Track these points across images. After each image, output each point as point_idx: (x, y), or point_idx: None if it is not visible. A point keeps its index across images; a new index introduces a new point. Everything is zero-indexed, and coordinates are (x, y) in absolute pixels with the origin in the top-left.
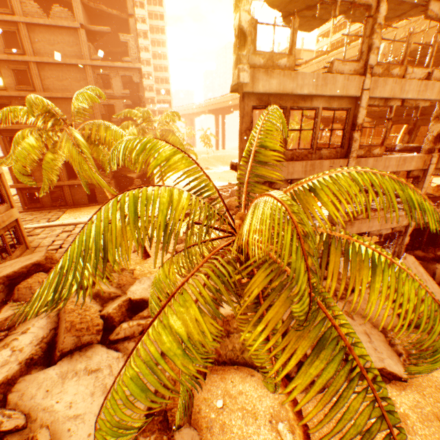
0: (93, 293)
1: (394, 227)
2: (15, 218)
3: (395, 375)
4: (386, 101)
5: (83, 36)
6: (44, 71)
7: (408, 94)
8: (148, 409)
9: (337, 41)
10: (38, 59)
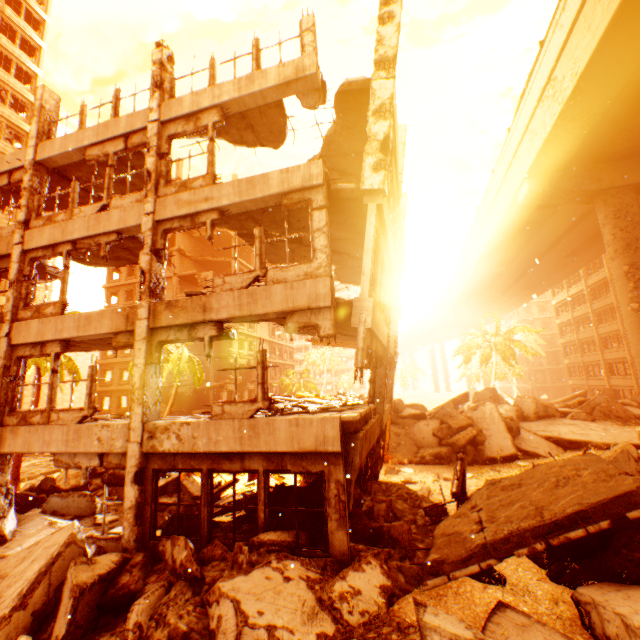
0: None
1: (108, 455)
2: None
3: None
4: (55, 249)
5: (174, 281)
6: None
7: (75, 234)
8: None
9: None
10: None
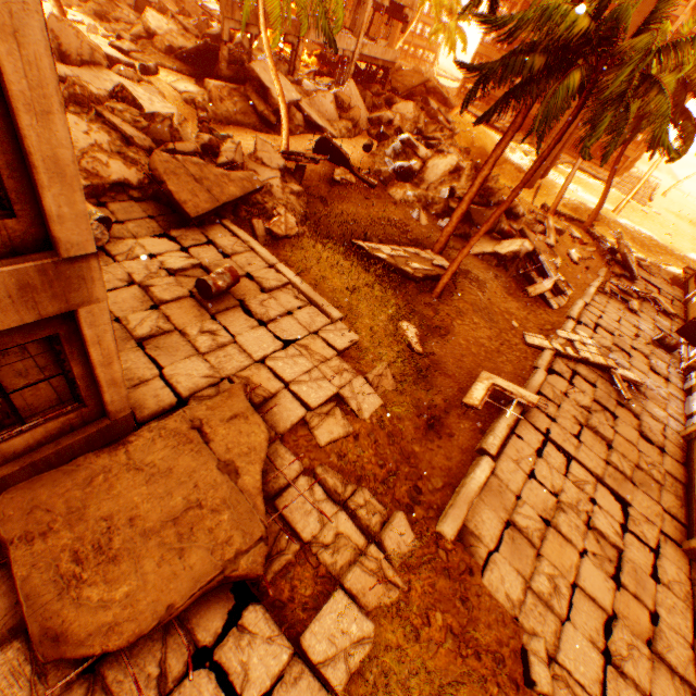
0: None
1: (346, 52)
2: None
3: (332, 136)
4: None
5: None
6: None
7: None
8: None
9: None
10: None
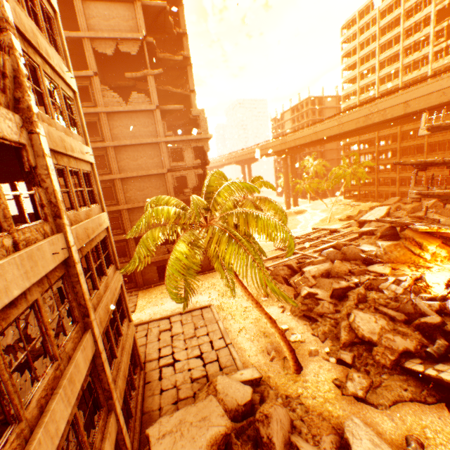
0: None
1: None
2: (133, 335)
3: None
4: None
5: (158, 116)
6: (120, 153)
7: None
8: None
9: (367, 85)
10: (116, 143)
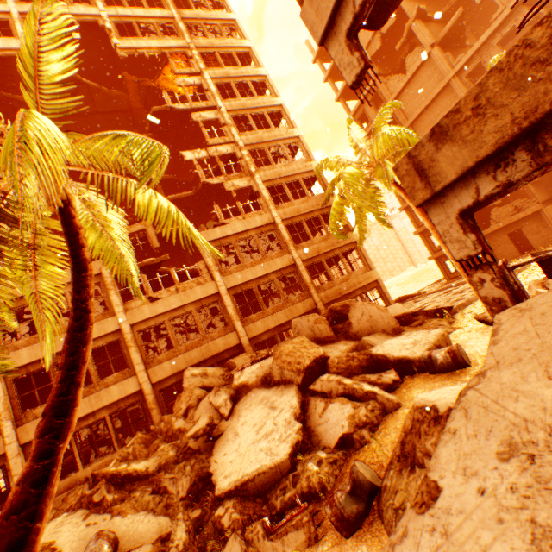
0: (358, 344)
1: None
2: (373, 280)
3: None
4: None
5: (436, 55)
6: (418, 128)
7: None
8: (264, 485)
9: None
10: (409, 121)
